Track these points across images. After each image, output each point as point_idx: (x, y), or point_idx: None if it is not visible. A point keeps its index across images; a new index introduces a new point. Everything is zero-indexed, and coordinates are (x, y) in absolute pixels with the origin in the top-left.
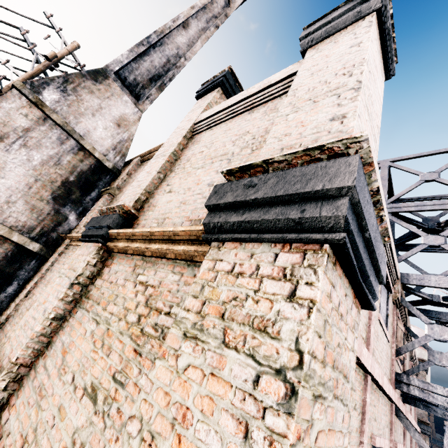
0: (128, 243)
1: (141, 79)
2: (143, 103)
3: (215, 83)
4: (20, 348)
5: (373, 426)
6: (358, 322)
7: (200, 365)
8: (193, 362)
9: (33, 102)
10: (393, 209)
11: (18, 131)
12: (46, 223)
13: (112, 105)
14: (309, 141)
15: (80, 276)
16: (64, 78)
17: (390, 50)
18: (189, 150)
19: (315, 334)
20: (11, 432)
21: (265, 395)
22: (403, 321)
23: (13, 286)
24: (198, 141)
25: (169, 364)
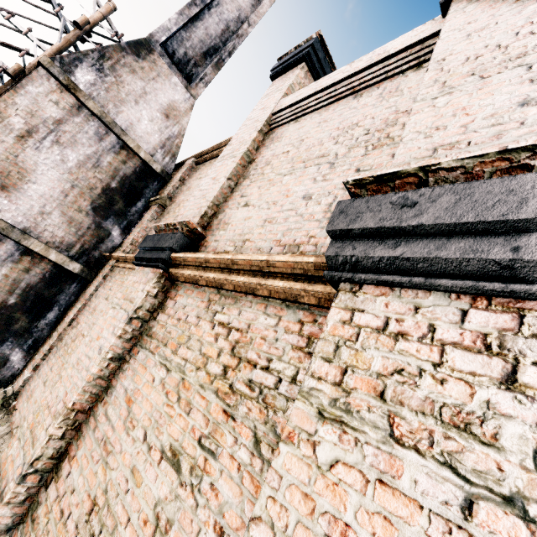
0: (198, 271)
1: (192, 53)
2: (196, 87)
3: (299, 56)
4: (76, 392)
5: None
6: None
7: (356, 463)
8: (343, 458)
9: (65, 85)
10: None
11: (48, 123)
12: (86, 239)
13: (158, 89)
14: (483, 137)
15: (140, 309)
16: (100, 53)
17: None
18: (267, 149)
19: None
20: (76, 489)
21: (490, 535)
22: None
23: (54, 312)
24: (279, 138)
25: (303, 453)
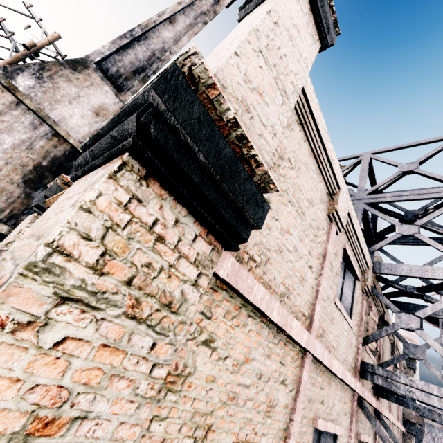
0: None
1: (124, 71)
2: (125, 94)
3: None
4: None
5: (318, 409)
6: (212, 260)
7: None
8: None
9: (6, 87)
10: (371, 200)
11: None
12: (16, 206)
13: (91, 94)
14: None
15: (11, 243)
16: (40, 66)
17: (325, 16)
18: None
19: (70, 231)
20: None
21: None
22: (380, 314)
23: None
24: None
25: None
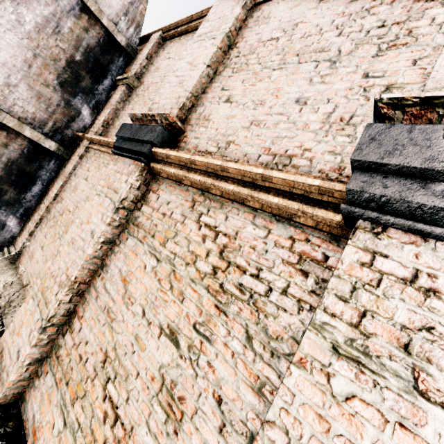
0: (182, 170)
1: None
2: None
3: None
4: (76, 268)
5: None
6: None
7: (374, 403)
8: (360, 395)
9: None
10: None
11: None
12: (58, 117)
13: None
14: None
15: (125, 200)
16: None
17: None
18: (251, 32)
19: None
20: (89, 342)
21: None
22: None
23: (38, 186)
24: (266, 18)
25: (316, 380)
